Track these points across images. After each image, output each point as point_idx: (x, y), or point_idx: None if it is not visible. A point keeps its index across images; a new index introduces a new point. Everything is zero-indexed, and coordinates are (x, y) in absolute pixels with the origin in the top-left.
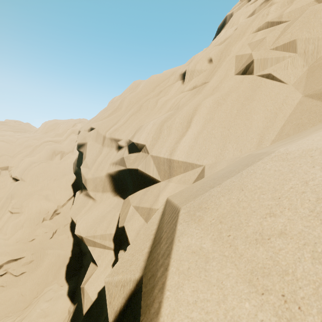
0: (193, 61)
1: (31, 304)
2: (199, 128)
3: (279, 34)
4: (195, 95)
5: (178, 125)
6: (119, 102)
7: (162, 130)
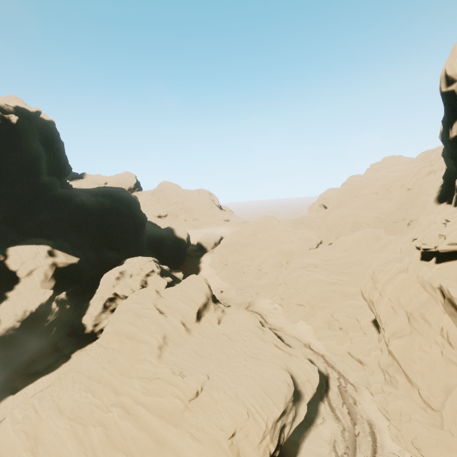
0: None
1: None
2: None
3: None
4: None
5: None
6: None
7: None
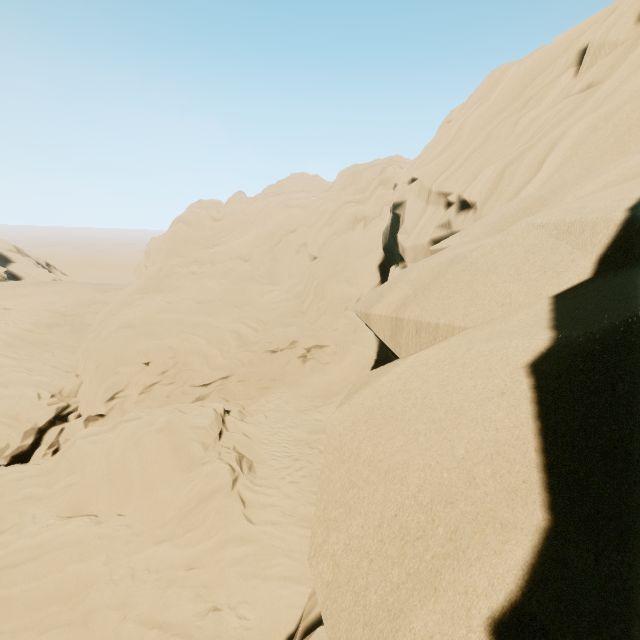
0: (615, 11)
1: (337, 394)
2: (552, 171)
3: None
4: (575, 111)
5: (525, 169)
6: (457, 128)
7: (502, 178)
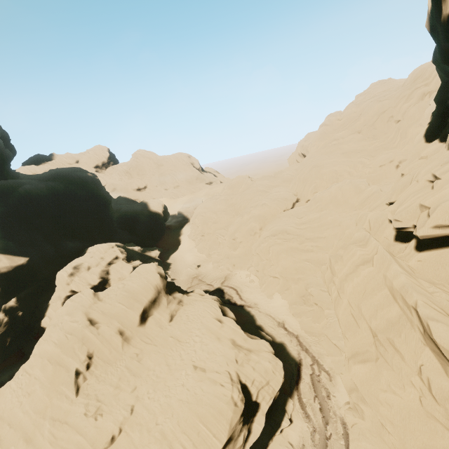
0: None
1: None
2: None
3: None
4: None
5: None
6: None
7: None
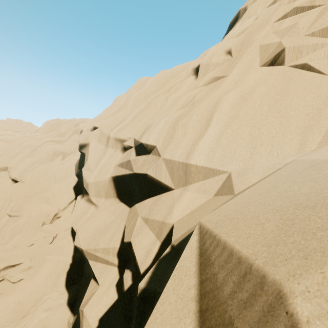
0: (207, 54)
1: (29, 313)
2: (221, 126)
3: (314, 19)
4: (213, 90)
5: (195, 123)
6: (125, 99)
7: (176, 129)
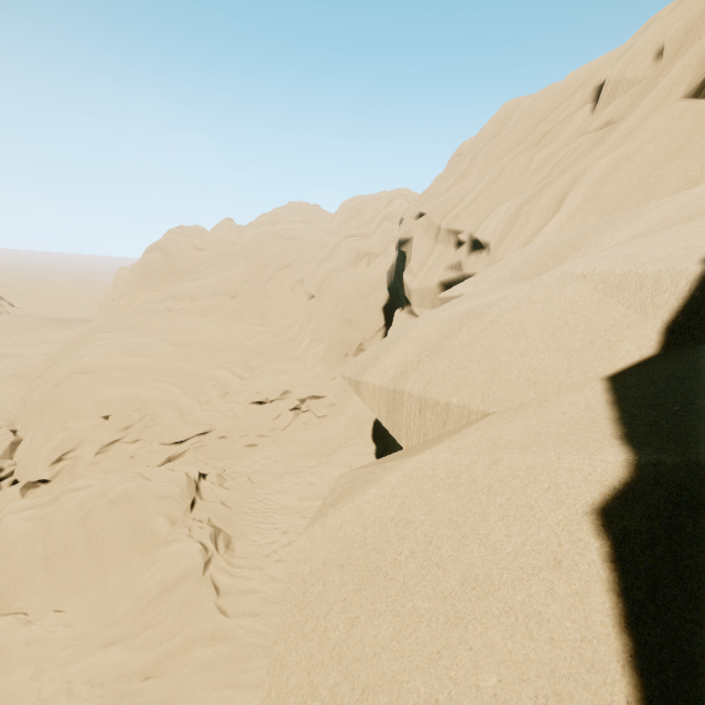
0: (631, 48)
1: (335, 452)
2: (571, 211)
3: None
4: (594, 148)
5: (542, 208)
6: (468, 161)
7: (518, 217)
